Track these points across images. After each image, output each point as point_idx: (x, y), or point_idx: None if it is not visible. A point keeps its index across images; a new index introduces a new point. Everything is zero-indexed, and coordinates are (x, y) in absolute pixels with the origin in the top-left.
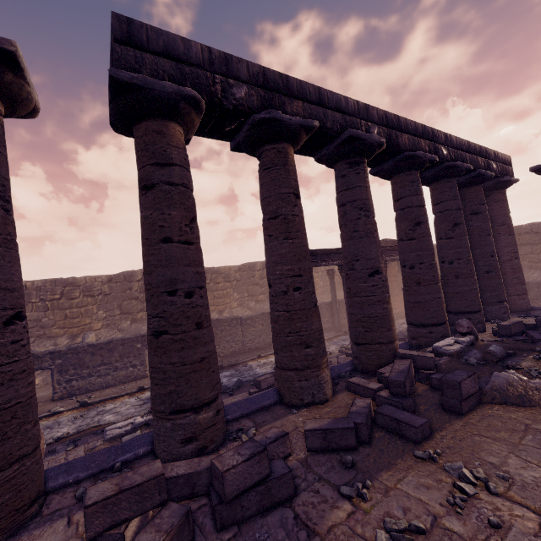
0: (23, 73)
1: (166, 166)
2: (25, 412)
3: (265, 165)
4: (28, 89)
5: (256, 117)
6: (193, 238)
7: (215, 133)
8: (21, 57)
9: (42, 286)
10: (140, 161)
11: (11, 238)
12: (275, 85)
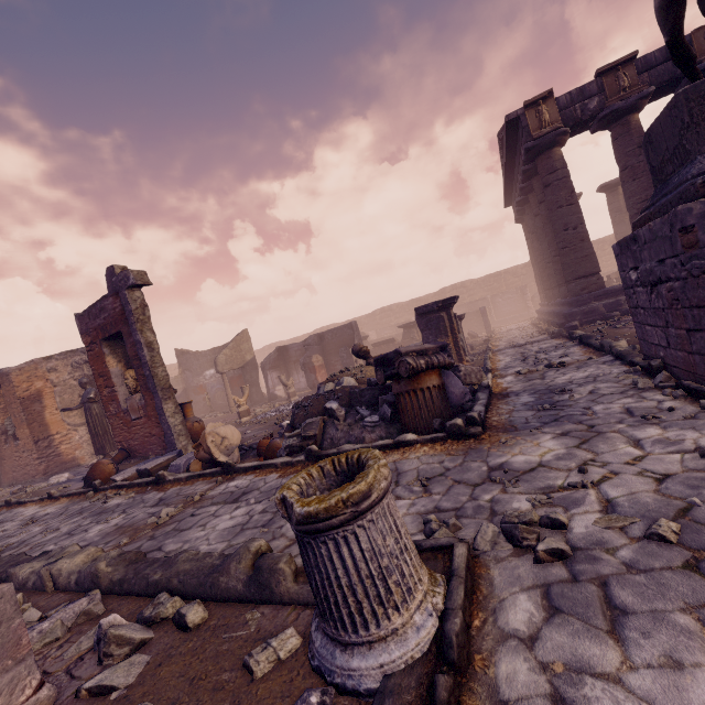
0: None
1: None
2: None
3: None
4: None
5: None
6: None
7: None
8: None
9: None
10: None
11: None
12: None
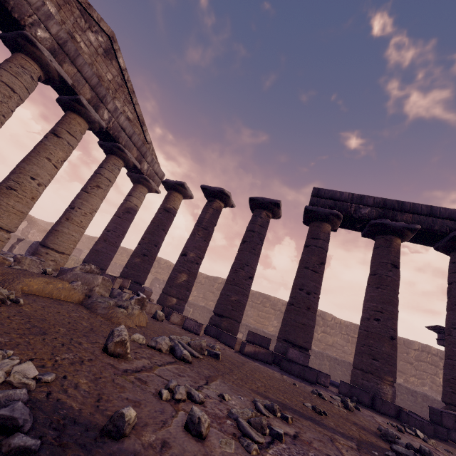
0: (280, 208)
1: (317, 239)
2: (242, 308)
3: (376, 245)
4: (280, 211)
5: (371, 222)
6: (319, 271)
7: (351, 227)
8: (281, 204)
9: (255, 293)
10: (307, 236)
11: (259, 254)
12: (392, 206)
